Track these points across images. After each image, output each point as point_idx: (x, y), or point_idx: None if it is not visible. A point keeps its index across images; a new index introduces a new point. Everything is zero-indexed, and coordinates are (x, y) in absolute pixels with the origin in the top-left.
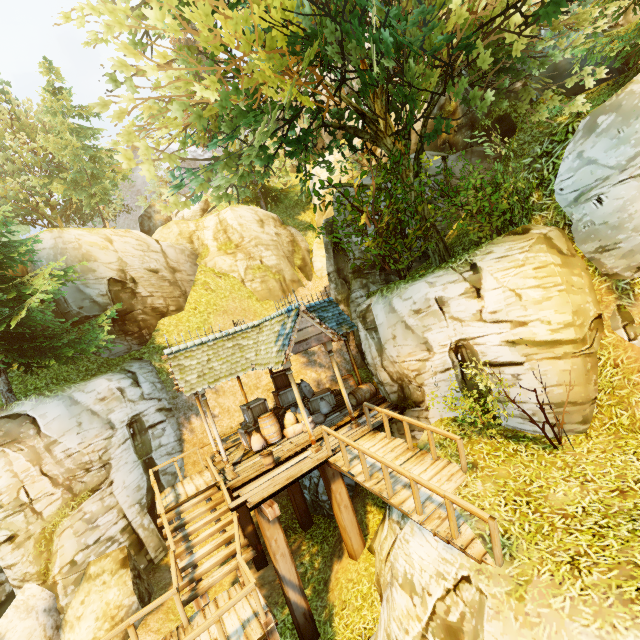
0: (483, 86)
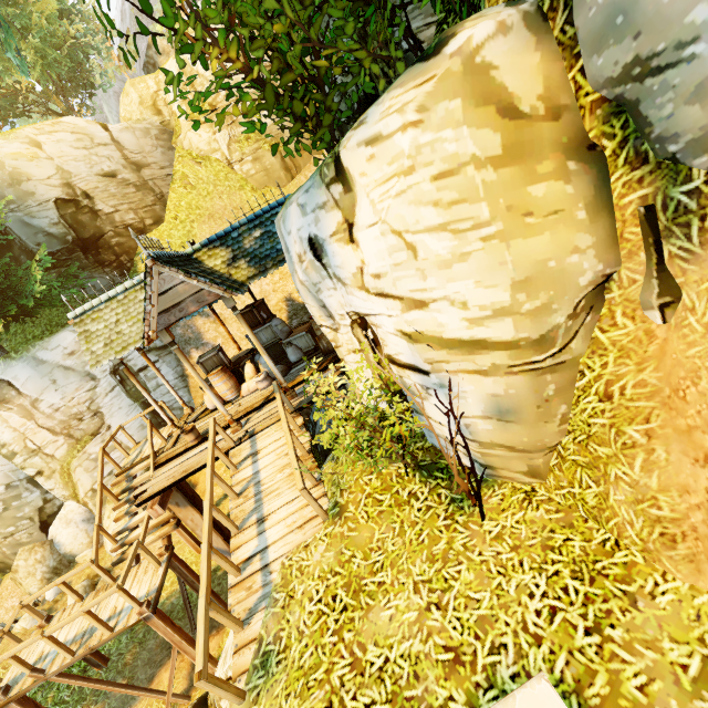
0: None
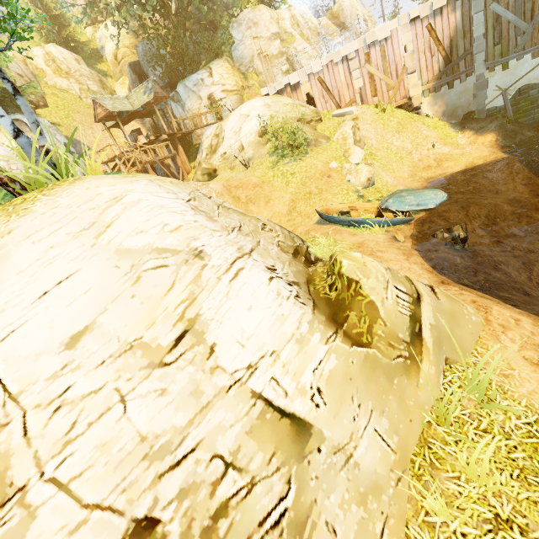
0: (203, 4)
